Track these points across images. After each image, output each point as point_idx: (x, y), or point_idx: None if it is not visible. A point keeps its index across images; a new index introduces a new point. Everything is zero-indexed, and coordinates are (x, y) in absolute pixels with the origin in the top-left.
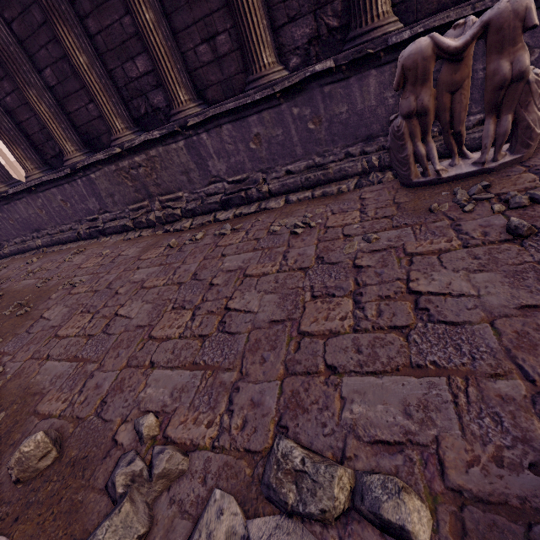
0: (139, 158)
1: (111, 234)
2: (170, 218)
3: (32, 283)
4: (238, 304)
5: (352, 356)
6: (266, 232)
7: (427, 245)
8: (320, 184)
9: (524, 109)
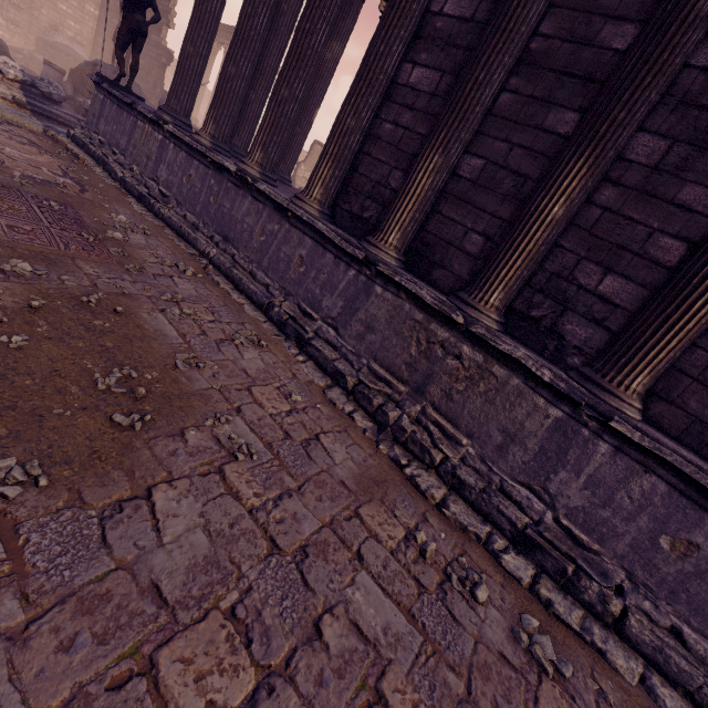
0: (471, 351)
1: (310, 356)
2: (416, 448)
3: (171, 338)
4: None
5: None
6: None
7: None
8: None
9: None
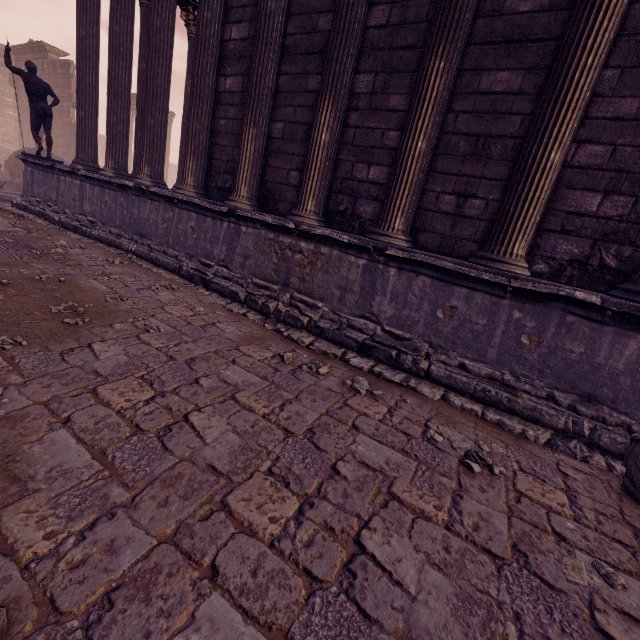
0: (306, 245)
1: (214, 290)
2: (291, 320)
3: (102, 289)
4: (379, 548)
5: None
6: (420, 431)
7: None
8: (497, 406)
9: None
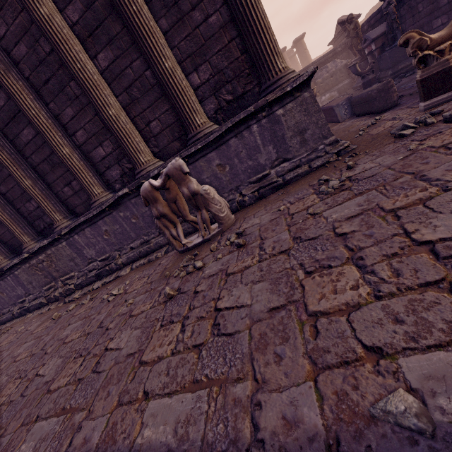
0: (42, 256)
1: (34, 310)
2: (68, 292)
3: None
4: (43, 369)
5: (50, 406)
6: (100, 300)
7: (141, 307)
8: (149, 253)
9: (208, 206)
